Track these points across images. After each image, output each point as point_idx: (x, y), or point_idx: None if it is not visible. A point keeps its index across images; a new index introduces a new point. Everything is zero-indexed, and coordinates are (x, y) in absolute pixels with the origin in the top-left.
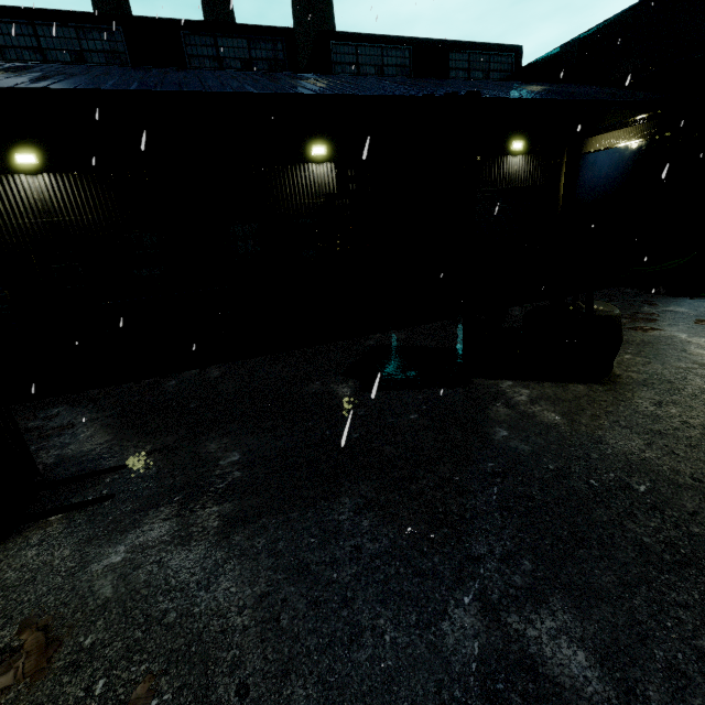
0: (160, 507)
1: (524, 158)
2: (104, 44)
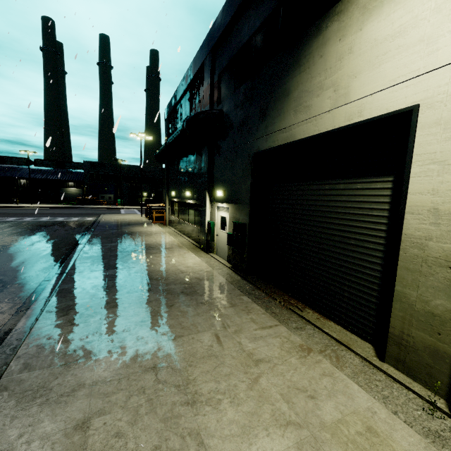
0: None
1: (74, 183)
2: None
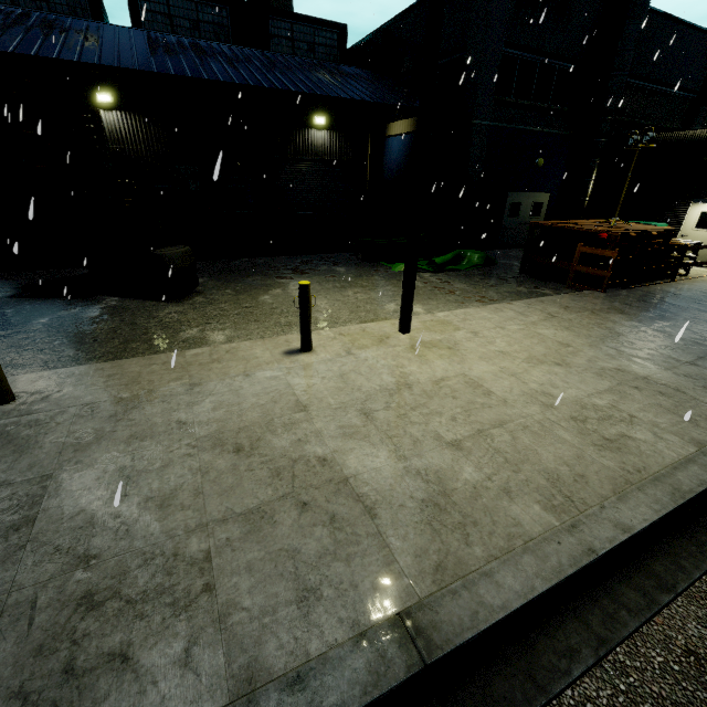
0: None
1: (330, 133)
2: None
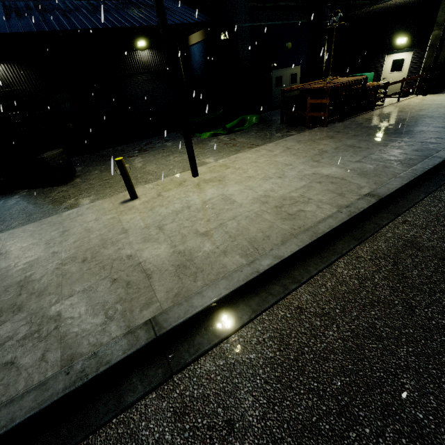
0: None
1: (150, 51)
2: None
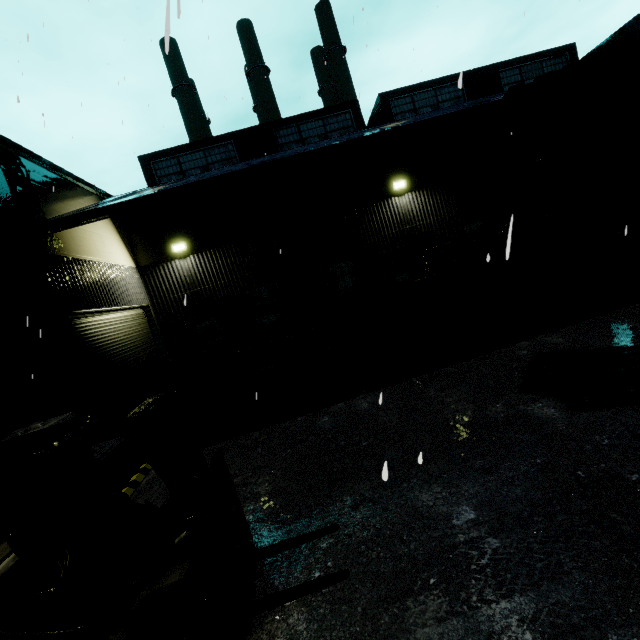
0: (417, 595)
1: None
2: (221, 156)
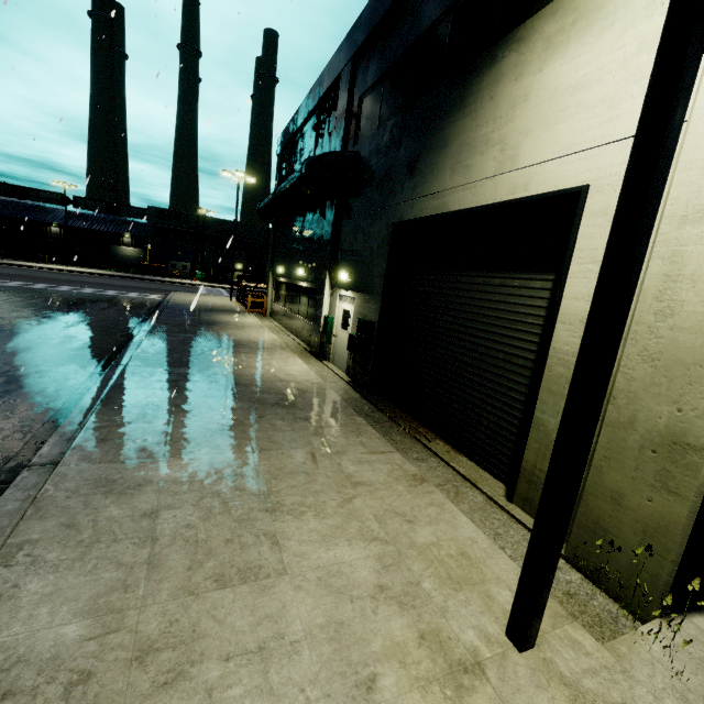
0: None
1: (132, 239)
2: (6, 189)
